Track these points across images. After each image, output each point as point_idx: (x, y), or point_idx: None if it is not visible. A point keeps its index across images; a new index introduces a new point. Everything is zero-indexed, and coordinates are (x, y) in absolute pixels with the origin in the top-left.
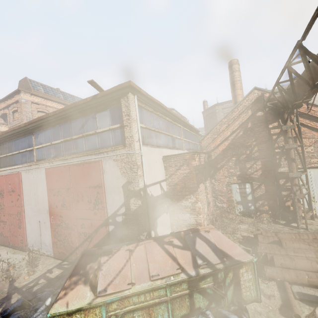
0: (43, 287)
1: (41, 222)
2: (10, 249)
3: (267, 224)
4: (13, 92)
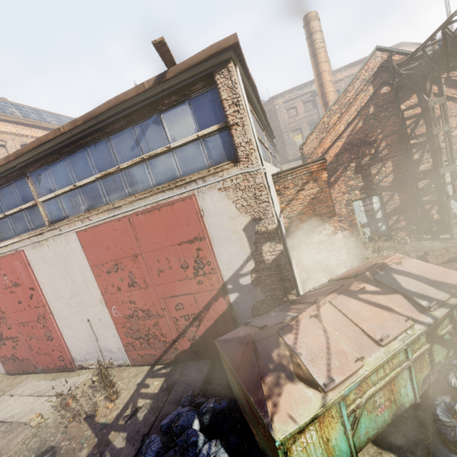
0: (154, 410)
1: (92, 320)
2: (40, 375)
3: (410, 244)
4: None
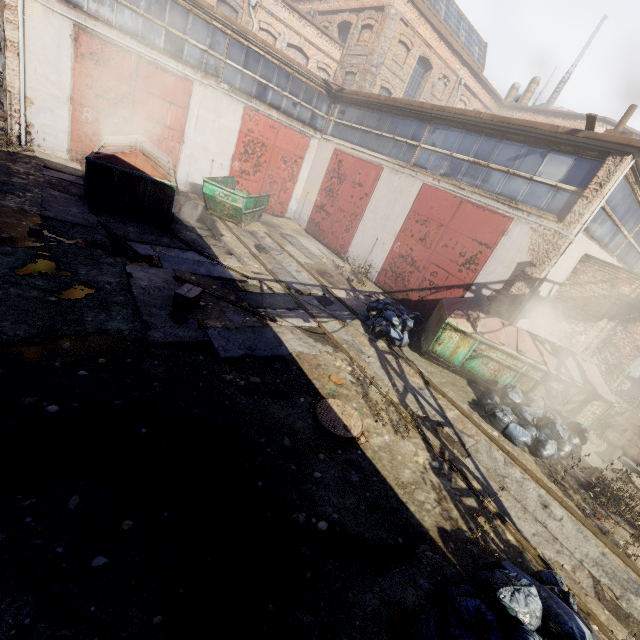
0: None
1: (379, 240)
2: (323, 246)
3: None
4: None
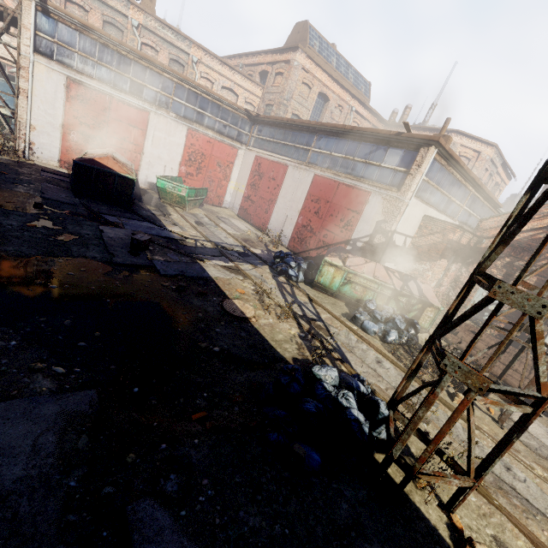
0: None
1: (288, 217)
2: (250, 225)
3: None
4: (290, 46)
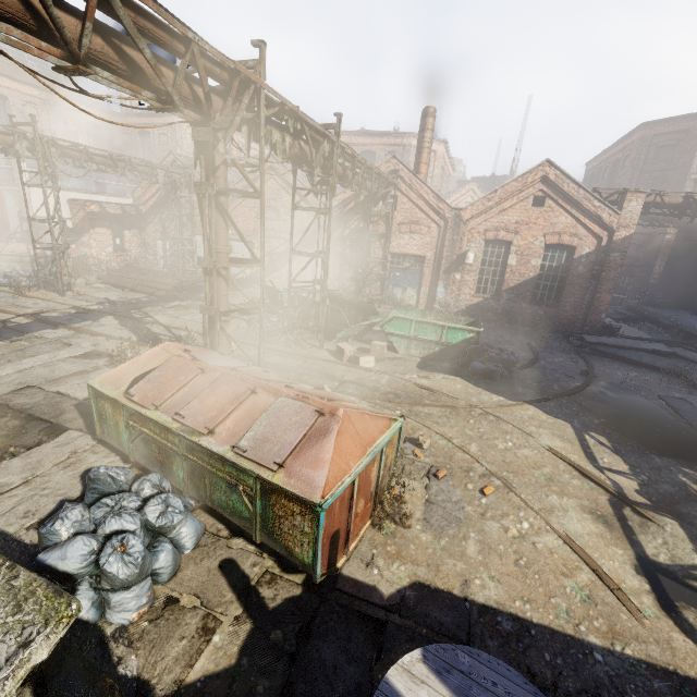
0: None
1: None
2: None
3: None
4: None
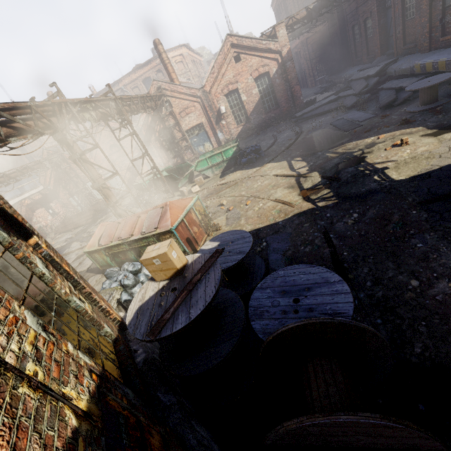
0: None
1: None
2: None
3: None
4: None
